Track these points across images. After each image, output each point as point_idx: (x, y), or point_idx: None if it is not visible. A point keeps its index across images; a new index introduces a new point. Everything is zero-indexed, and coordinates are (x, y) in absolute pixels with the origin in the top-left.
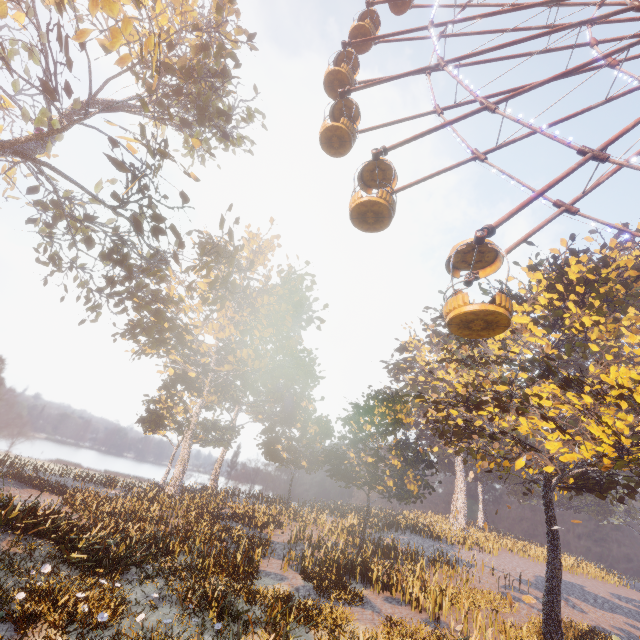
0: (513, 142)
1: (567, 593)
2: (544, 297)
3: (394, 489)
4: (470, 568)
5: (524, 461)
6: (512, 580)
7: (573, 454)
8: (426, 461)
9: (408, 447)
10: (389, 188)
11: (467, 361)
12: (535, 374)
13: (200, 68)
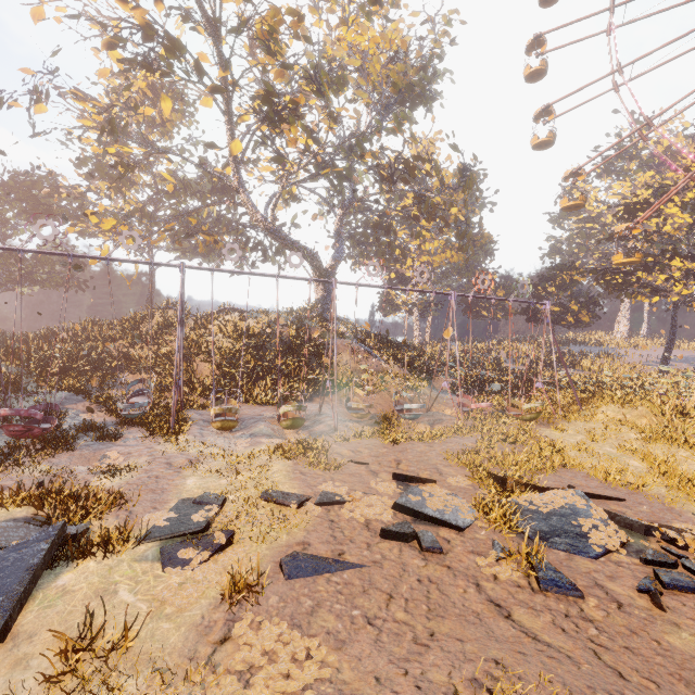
0: (668, 119)
1: (694, 361)
2: (692, 193)
3: (573, 322)
4: (623, 355)
5: (658, 298)
6: (651, 358)
7: (688, 291)
8: (595, 303)
9: (581, 295)
10: (579, 176)
11: (629, 238)
12: (689, 231)
13: (423, 87)
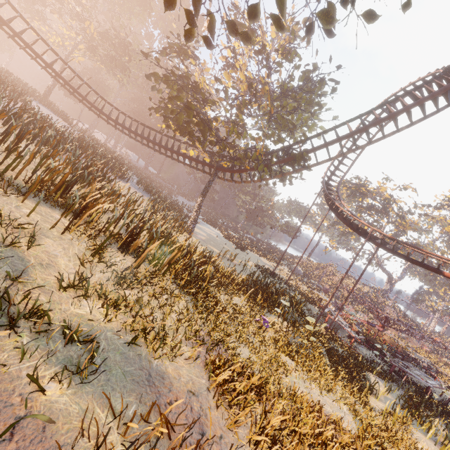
0: None
1: None
2: None
3: None
4: None
5: None
6: None
7: None
8: None
9: None
10: None
11: None
12: None
13: None
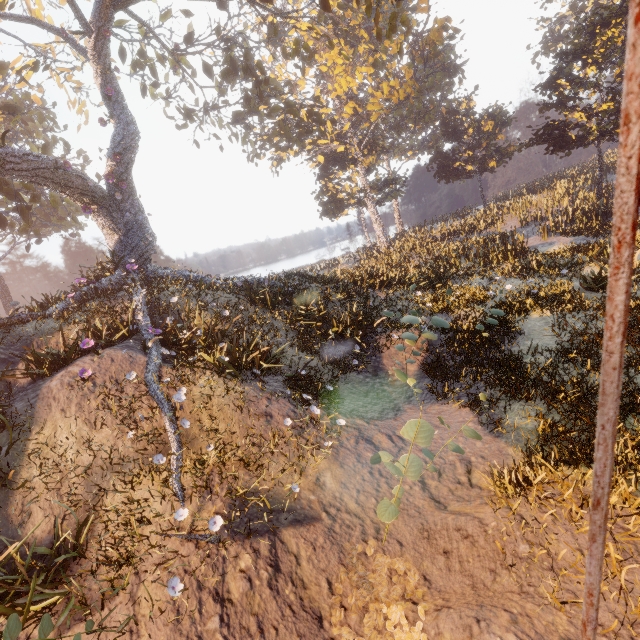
0: None
1: None
2: None
3: None
4: None
5: None
6: None
7: None
8: None
9: None
10: None
11: None
12: None
13: None
